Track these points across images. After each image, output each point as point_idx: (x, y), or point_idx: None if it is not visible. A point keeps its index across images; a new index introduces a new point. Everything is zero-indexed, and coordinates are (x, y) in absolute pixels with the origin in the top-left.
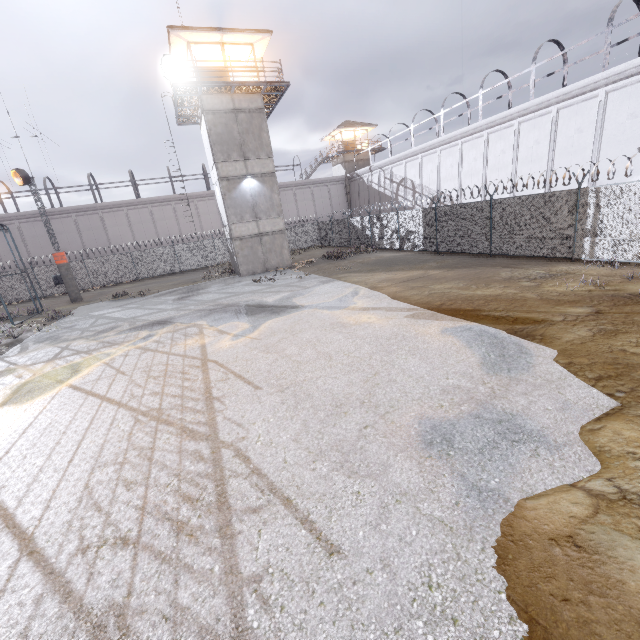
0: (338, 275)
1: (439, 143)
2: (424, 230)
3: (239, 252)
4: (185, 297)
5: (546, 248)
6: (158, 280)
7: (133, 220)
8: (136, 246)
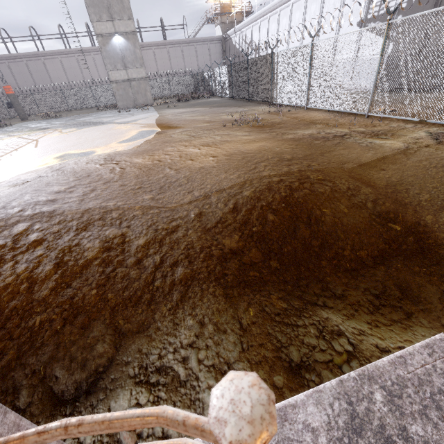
0: (162, 109)
1: (268, 10)
2: (228, 82)
3: (116, 92)
4: (74, 119)
5: (264, 95)
6: (79, 111)
7: (66, 66)
8: (70, 86)
